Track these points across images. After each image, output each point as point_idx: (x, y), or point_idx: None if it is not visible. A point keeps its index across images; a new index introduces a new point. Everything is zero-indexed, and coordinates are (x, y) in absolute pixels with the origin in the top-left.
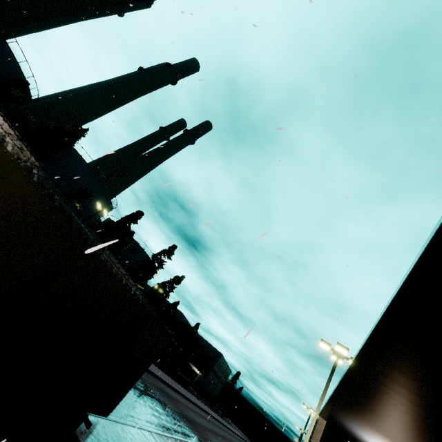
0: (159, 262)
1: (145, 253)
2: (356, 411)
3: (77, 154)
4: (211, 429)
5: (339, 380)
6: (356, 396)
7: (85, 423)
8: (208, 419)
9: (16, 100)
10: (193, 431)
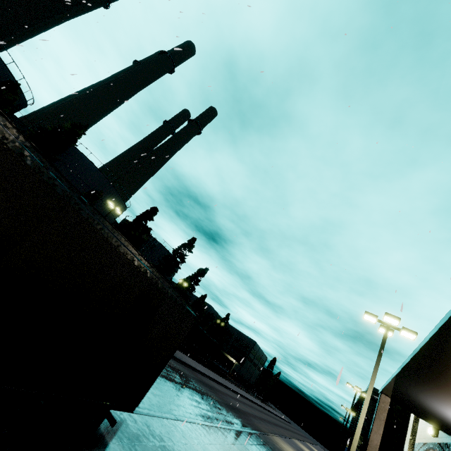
0: (180, 256)
1: (165, 249)
2: (444, 383)
3: (82, 155)
4: (254, 415)
5: (420, 345)
6: (448, 363)
7: (109, 420)
8: (250, 405)
9: (9, 104)
10: (235, 418)
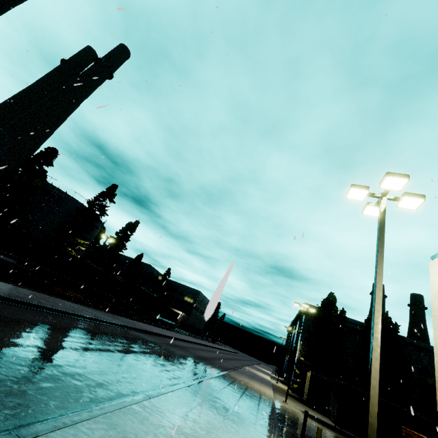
0: (99, 208)
1: (77, 202)
2: None
3: None
4: (206, 357)
5: None
6: None
7: None
8: (201, 349)
9: None
10: (185, 369)
